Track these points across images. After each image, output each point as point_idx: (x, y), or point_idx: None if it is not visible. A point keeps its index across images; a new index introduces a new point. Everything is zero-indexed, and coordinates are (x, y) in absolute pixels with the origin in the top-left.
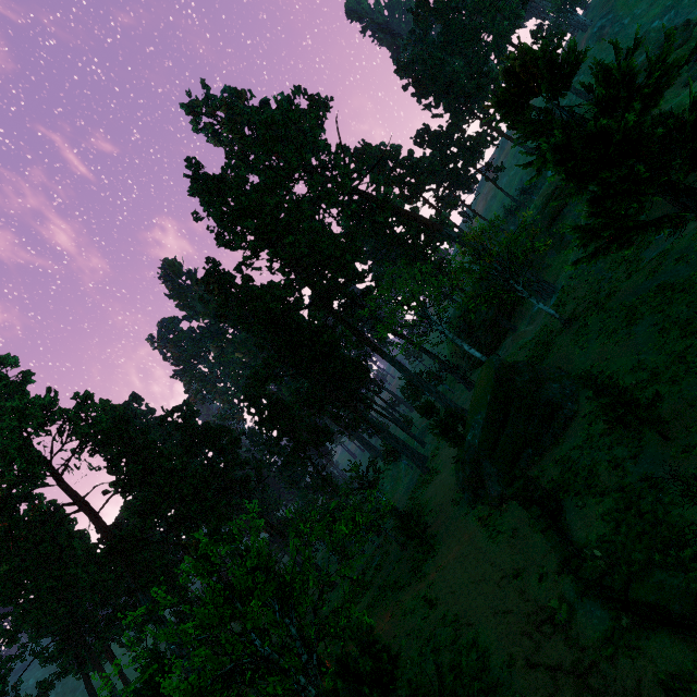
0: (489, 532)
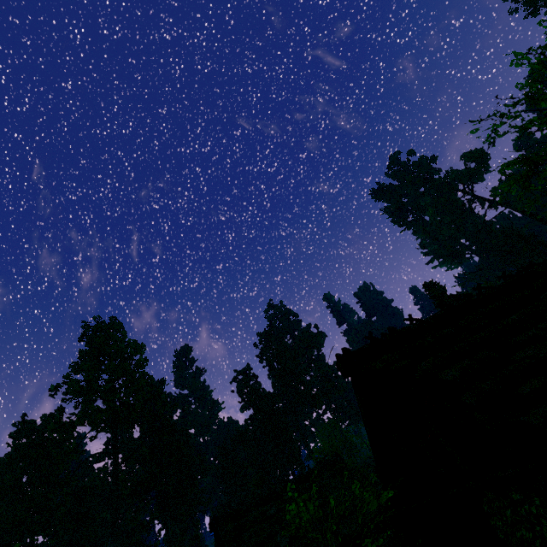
0: None
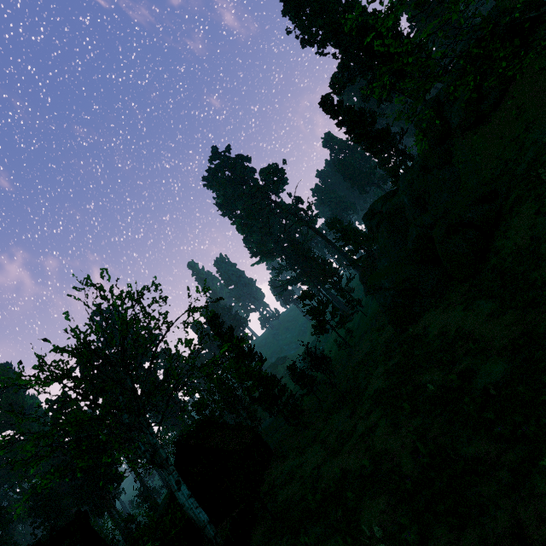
0: None
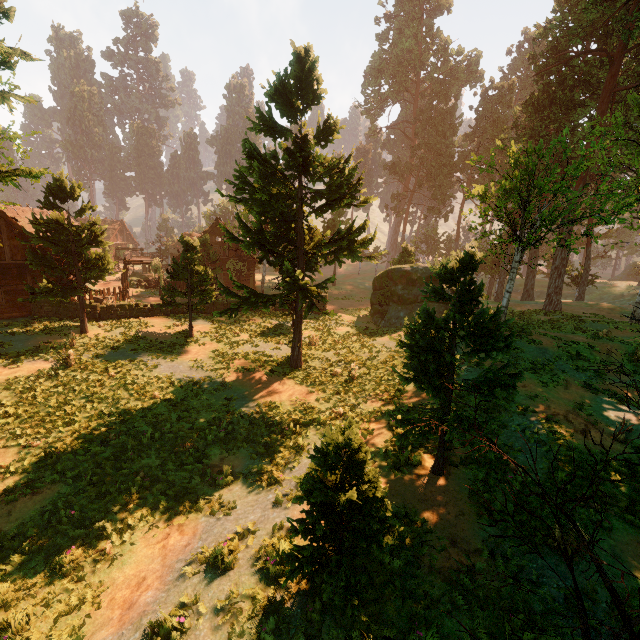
0: (352, 309)
